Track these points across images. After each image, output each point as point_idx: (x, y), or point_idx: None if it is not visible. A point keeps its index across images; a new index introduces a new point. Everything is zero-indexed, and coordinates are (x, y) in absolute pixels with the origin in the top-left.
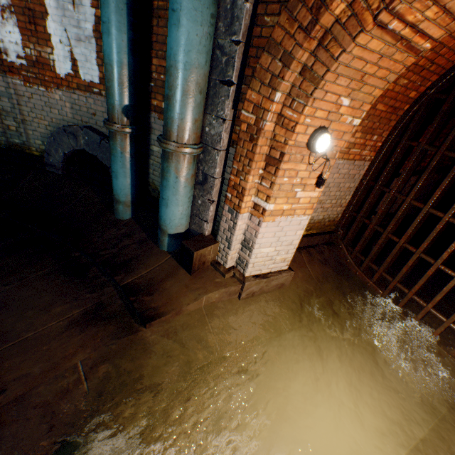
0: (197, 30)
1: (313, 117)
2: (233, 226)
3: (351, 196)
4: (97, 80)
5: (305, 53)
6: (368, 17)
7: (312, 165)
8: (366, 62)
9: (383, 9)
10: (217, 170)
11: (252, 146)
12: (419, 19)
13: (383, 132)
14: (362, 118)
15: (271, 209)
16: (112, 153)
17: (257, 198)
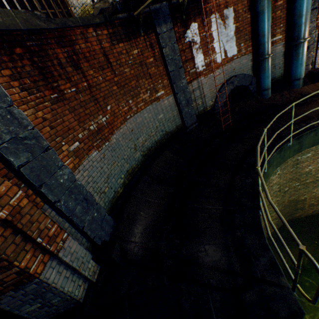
0: None
1: None
2: None
3: None
4: (235, 53)
5: None
6: None
7: None
8: None
9: None
10: (313, 41)
11: None
12: None
13: None
14: None
15: None
16: (267, 68)
17: None
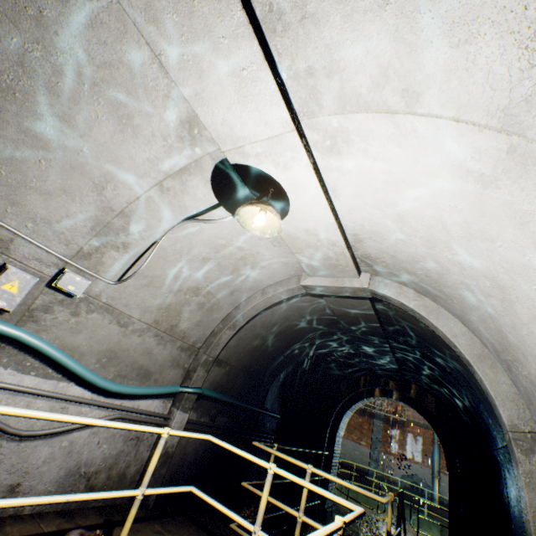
0: None
1: None
2: None
3: None
4: (420, 461)
5: None
6: None
7: None
8: None
9: None
10: None
11: None
12: None
13: None
14: None
15: None
16: (434, 483)
17: None
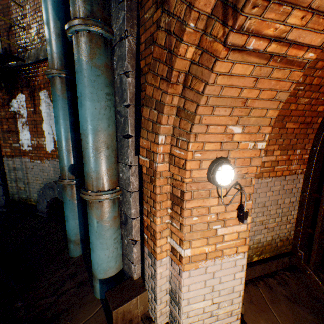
0: (95, 105)
1: (203, 151)
2: (154, 273)
3: (297, 210)
4: None
5: (174, 97)
6: (218, 45)
7: (221, 199)
8: (241, 88)
9: (229, 32)
10: (133, 211)
11: (152, 187)
12: (282, 30)
13: (305, 145)
14: (275, 137)
15: (188, 254)
16: (64, 201)
17: (172, 240)
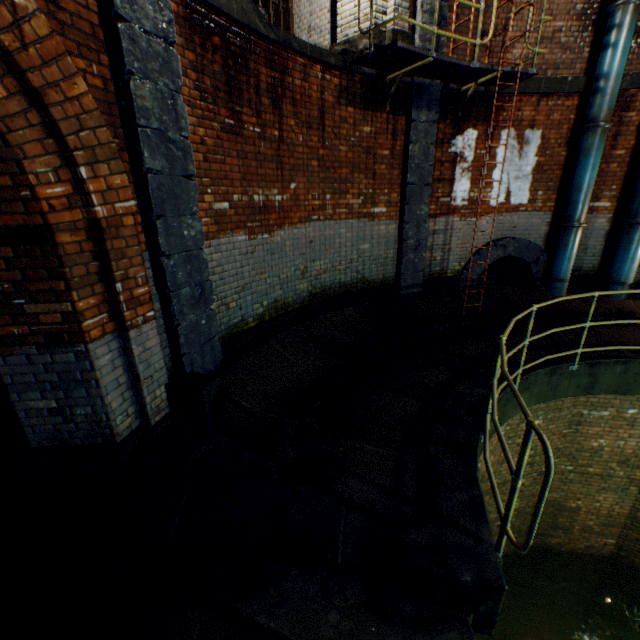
0: None
1: None
2: None
3: None
4: (524, 202)
5: None
6: None
7: None
8: None
9: None
10: None
11: None
12: None
13: None
14: None
15: None
16: (571, 245)
17: None
